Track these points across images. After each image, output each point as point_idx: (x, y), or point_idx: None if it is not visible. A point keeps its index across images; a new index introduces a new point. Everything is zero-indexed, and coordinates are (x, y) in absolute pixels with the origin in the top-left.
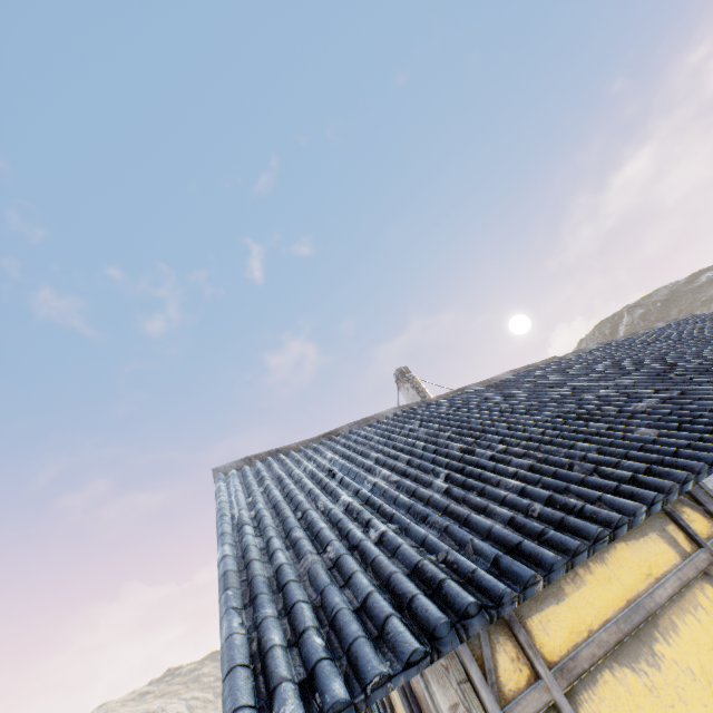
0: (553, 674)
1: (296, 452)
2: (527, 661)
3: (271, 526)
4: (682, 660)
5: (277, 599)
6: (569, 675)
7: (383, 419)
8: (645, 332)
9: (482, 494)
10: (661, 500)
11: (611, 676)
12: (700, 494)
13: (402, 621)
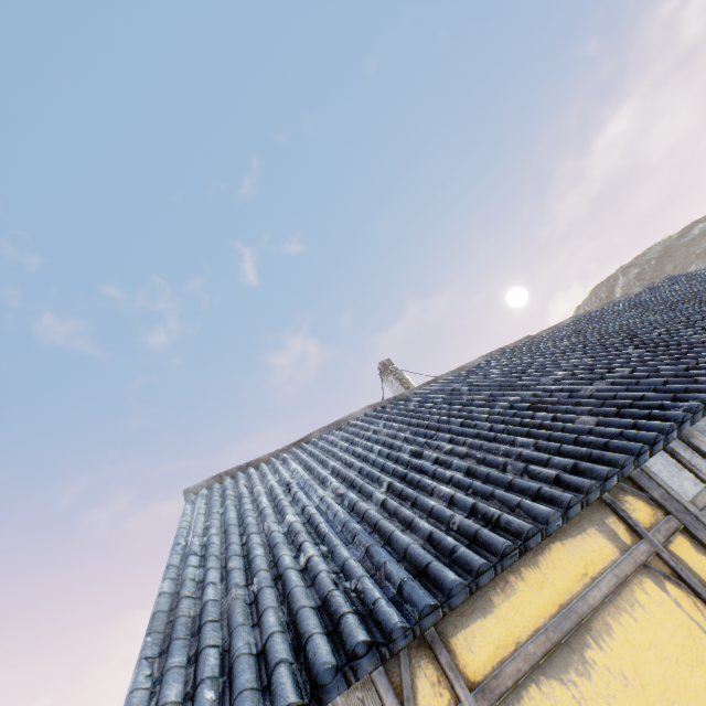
0: (474, 696)
1: (267, 464)
2: (449, 684)
3: (213, 555)
4: (615, 664)
5: (193, 643)
6: (491, 695)
7: (354, 420)
8: (621, 300)
9: (415, 504)
10: (579, 502)
11: (537, 691)
12: (643, 480)
13: (291, 667)
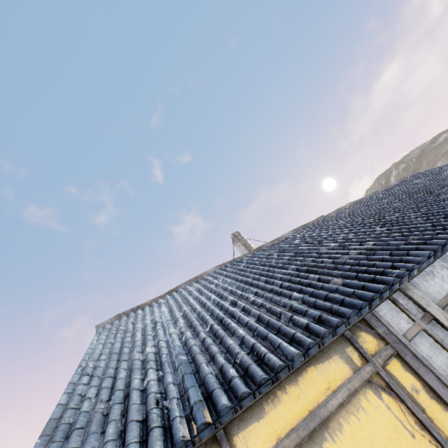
0: None
1: (150, 307)
2: None
3: (97, 376)
4: None
5: (64, 444)
6: None
7: (207, 275)
8: (383, 190)
9: (221, 342)
10: (316, 344)
11: None
12: (373, 320)
13: None
